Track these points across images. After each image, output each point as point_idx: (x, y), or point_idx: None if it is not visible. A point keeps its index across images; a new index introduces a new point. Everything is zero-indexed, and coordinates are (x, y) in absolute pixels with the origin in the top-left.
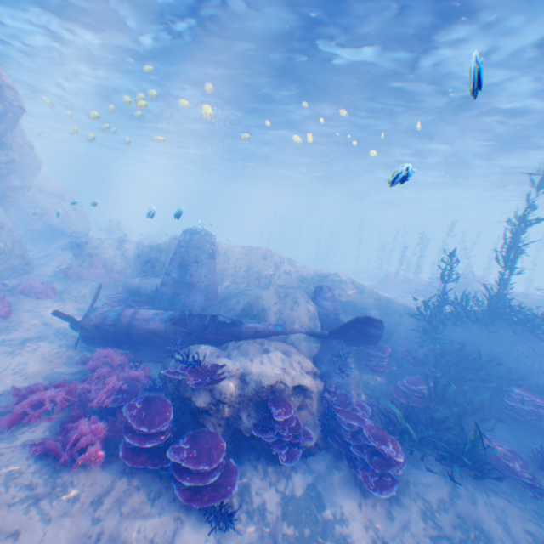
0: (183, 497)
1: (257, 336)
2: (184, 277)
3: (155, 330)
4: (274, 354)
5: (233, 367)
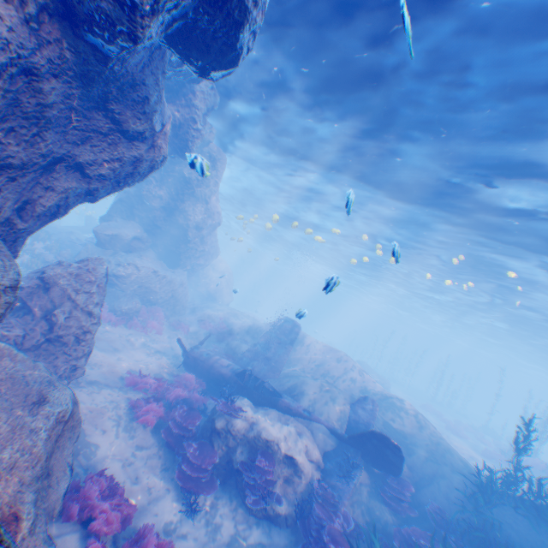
0: (177, 474)
1: (287, 410)
2: (262, 348)
3: (223, 374)
4: (286, 425)
5: (249, 414)
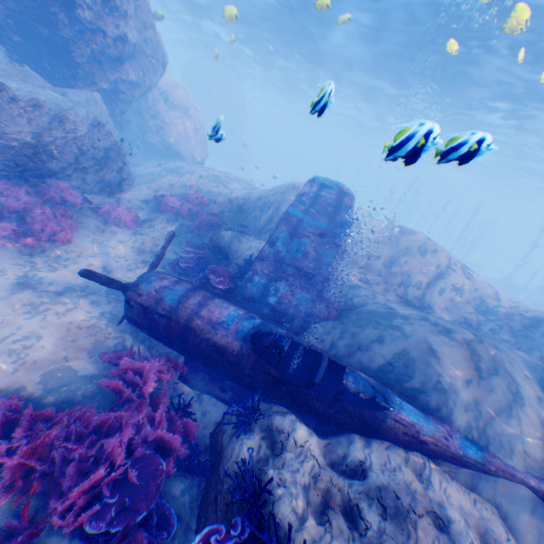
0: None
1: (412, 446)
2: (292, 255)
3: (223, 351)
4: None
5: None
